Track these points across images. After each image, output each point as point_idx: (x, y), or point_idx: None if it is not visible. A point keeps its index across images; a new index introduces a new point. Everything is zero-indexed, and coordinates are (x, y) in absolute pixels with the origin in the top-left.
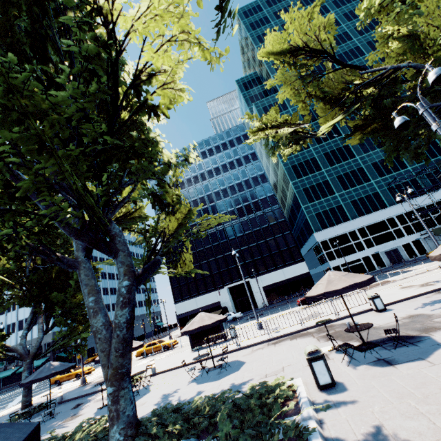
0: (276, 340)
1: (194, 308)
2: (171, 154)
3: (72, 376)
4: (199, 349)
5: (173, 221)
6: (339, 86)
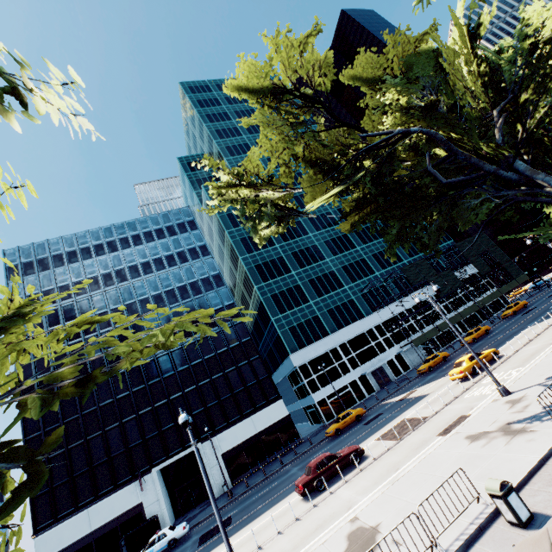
0: None
1: (84, 533)
2: None
3: None
4: None
5: None
6: (337, 147)
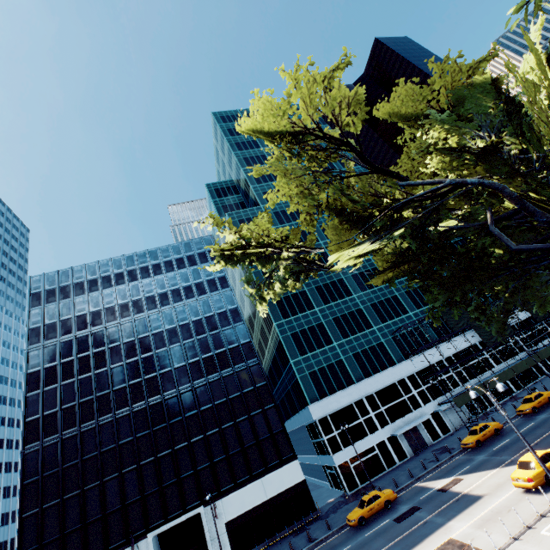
0: None
1: None
2: None
3: None
4: None
5: None
6: (369, 197)
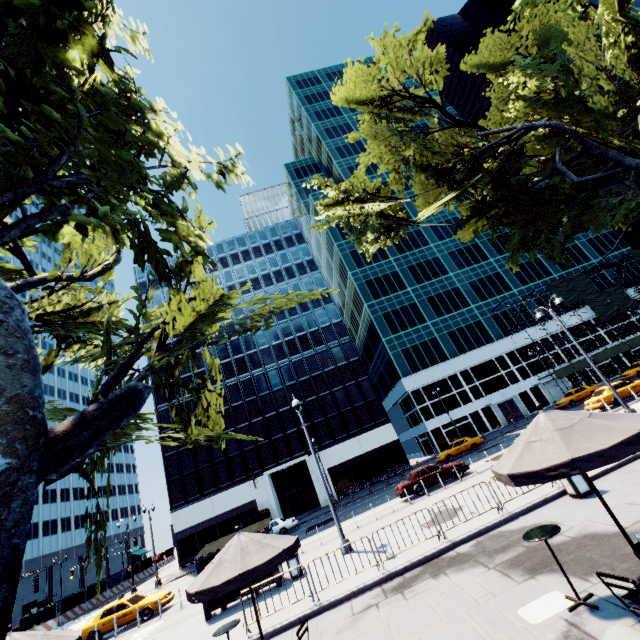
0: (397, 578)
1: (208, 516)
2: (189, 156)
3: None
4: (223, 615)
5: (186, 310)
6: (451, 149)
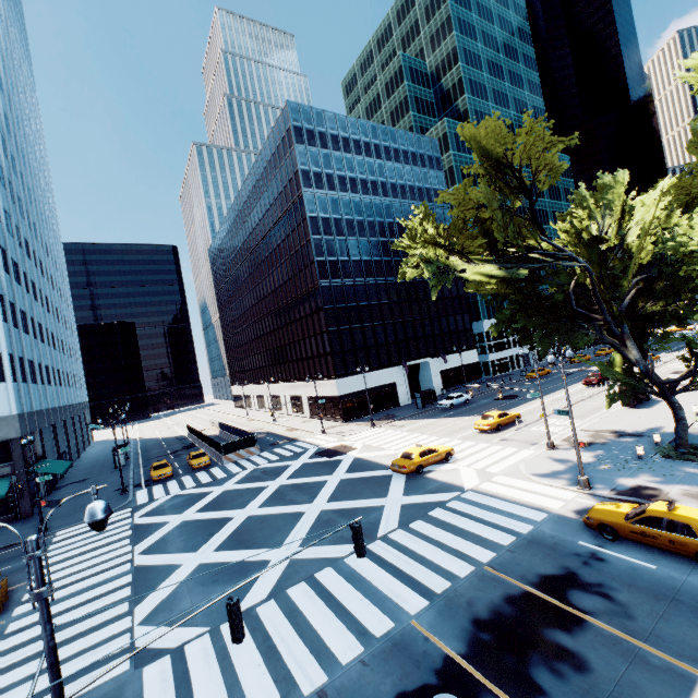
0: None
1: (364, 388)
2: None
3: (441, 457)
4: (643, 407)
5: None
6: None
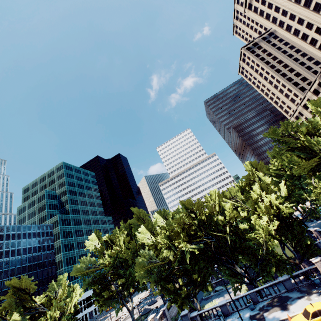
0: None
1: None
2: None
3: None
4: None
5: None
6: None
